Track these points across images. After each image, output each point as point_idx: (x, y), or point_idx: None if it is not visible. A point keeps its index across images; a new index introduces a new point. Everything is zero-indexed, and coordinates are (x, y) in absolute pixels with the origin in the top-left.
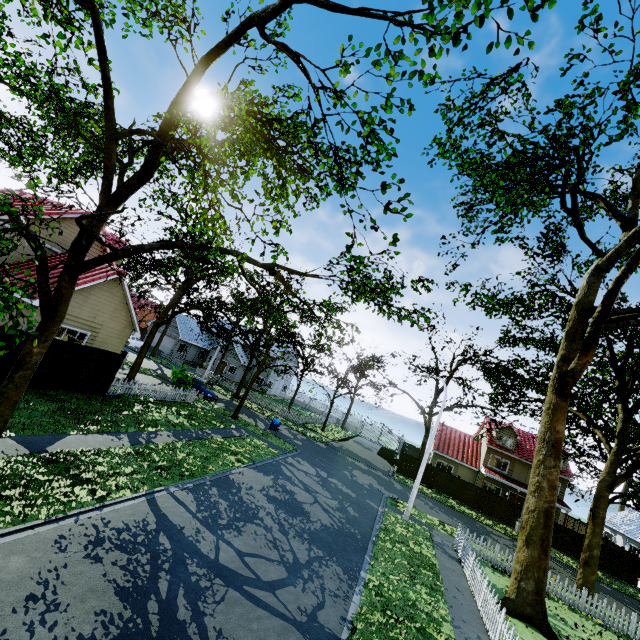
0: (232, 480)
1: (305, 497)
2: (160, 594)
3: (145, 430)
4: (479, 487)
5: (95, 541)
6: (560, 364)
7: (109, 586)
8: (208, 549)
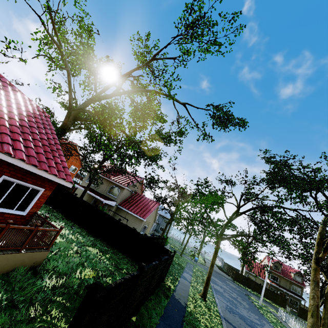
0: (216, 289)
1: (233, 295)
2: (251, 325)
3: (184, 269)
4: (269, 289)
5: (228, 311)
6: (316, 254)
7: (244, 322)
8: (242, 314)
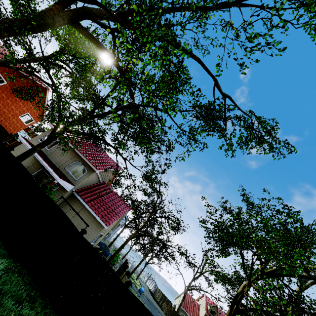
0: None
1: None
2: None
3: None
4: None
5: None
6: None
7: None
8: None
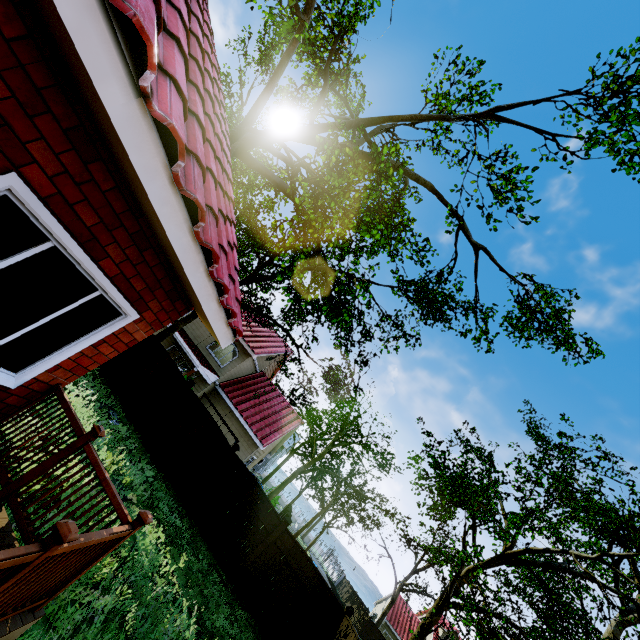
0: None
1: None
2: None
3: None
4: None
5: None
6: None
7: None
8: None
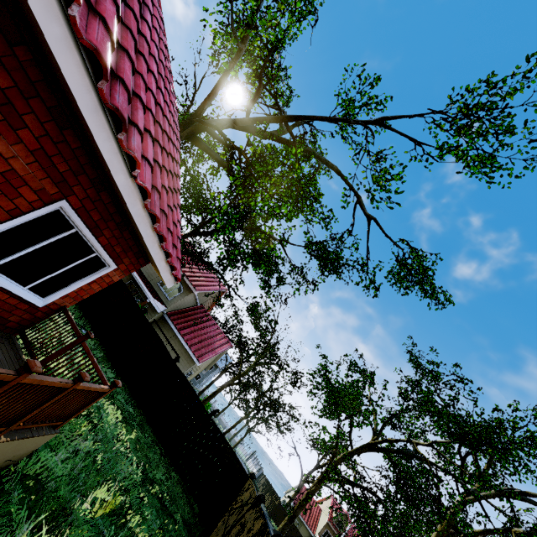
0: None
1: None
2: None
3: None
4: None
5: None
6: None
7: None
8: None
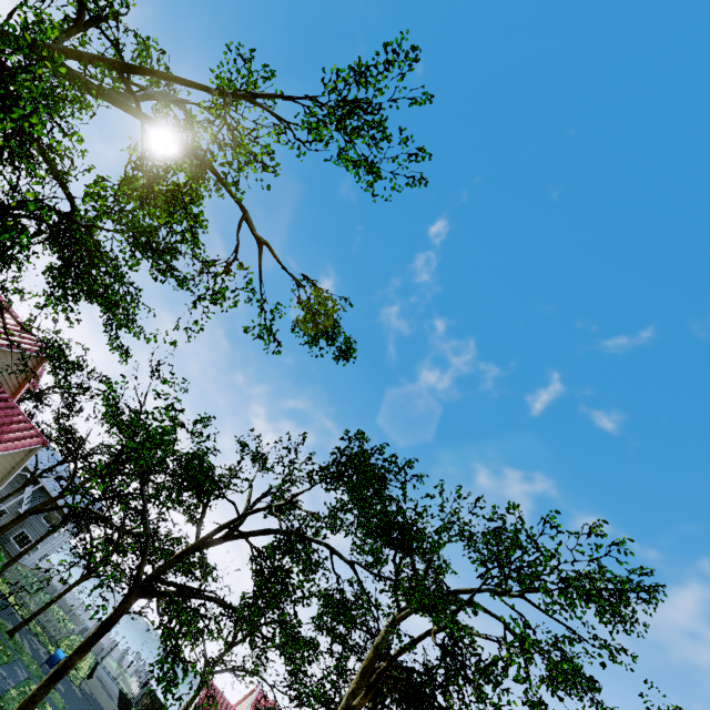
0: None
1: None
2: None
3: None
4: None
5: None
6: (350, 696)
7: None
8: None
